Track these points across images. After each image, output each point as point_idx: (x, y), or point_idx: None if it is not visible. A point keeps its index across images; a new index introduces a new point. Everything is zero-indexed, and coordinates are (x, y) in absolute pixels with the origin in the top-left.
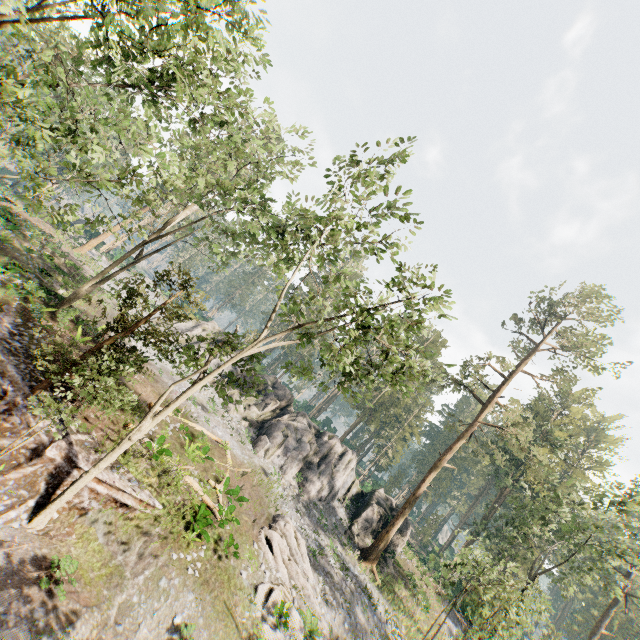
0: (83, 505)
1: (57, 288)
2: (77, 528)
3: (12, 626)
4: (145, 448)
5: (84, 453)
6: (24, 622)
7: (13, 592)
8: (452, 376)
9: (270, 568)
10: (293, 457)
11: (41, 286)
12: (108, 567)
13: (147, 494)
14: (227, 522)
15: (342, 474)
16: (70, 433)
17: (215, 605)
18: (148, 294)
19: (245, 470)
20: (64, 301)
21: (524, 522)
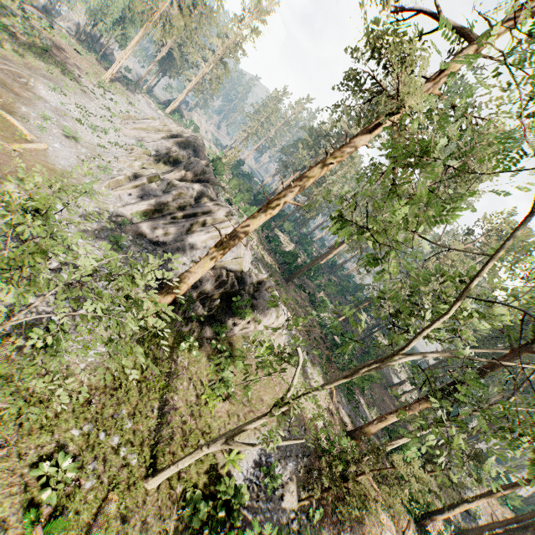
0: None
1: None
2: None
3: None
4: None
5: None
6: None
7: None
8: (351, 70)
9: None
10: (146, 200)
11: None
12: None
13: None
14: None
15: (202, 234)
16: None
17: None
18: None
19: (17, 149)
20: None
21: (413, 313)
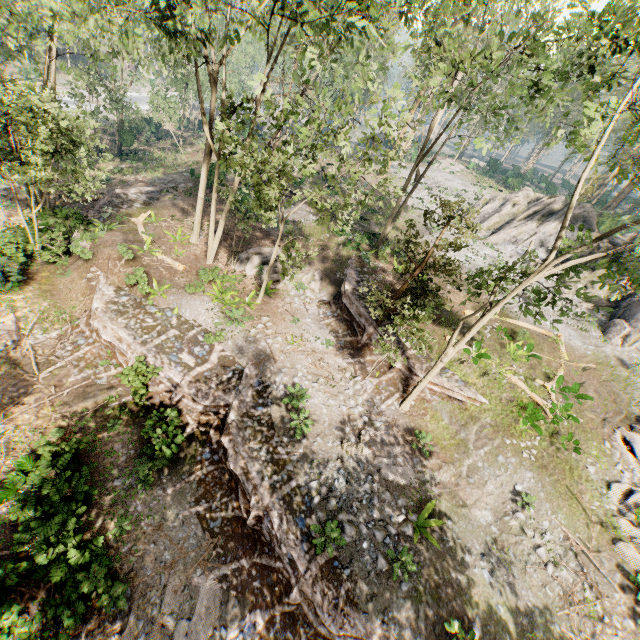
0: (428, 397)
1: (373, 228)
2: (428, 411)
3: (403, 465)
4: (465, 354)
5: (418, 364)
6: (409, 464)
7: (399, 447)
8: None
9: (630, 469)
10: None
11: (364, 232)
12: (455, 439)
13: (473, 392)
14: (562, 419)
15: None
16: (406, 350)
17: (556, 487)
18: (423, 235)
19: (585, 365)
20: (379, 241)
21: None
